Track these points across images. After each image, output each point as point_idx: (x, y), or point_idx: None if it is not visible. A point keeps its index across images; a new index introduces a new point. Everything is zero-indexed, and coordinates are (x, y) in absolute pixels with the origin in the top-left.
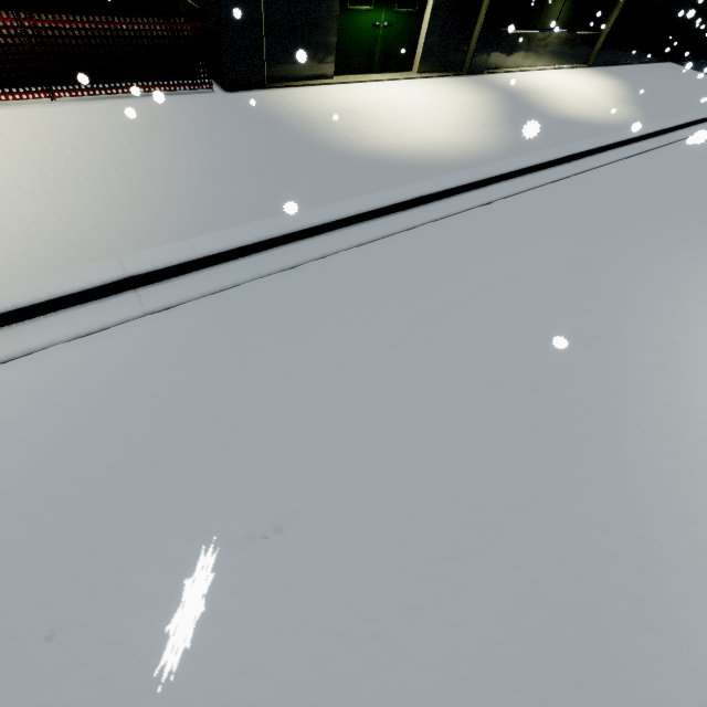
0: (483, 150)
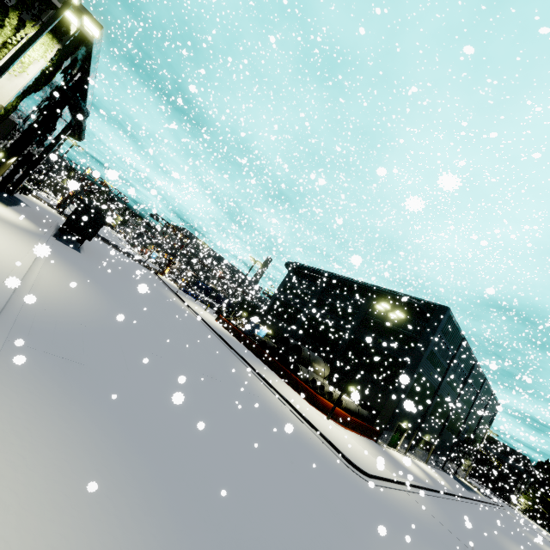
0: (430, 483)
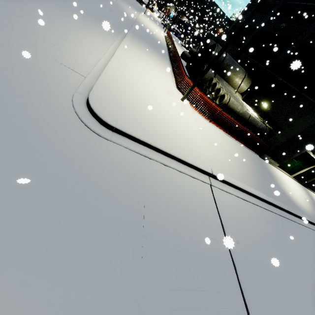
0: (309, 212)
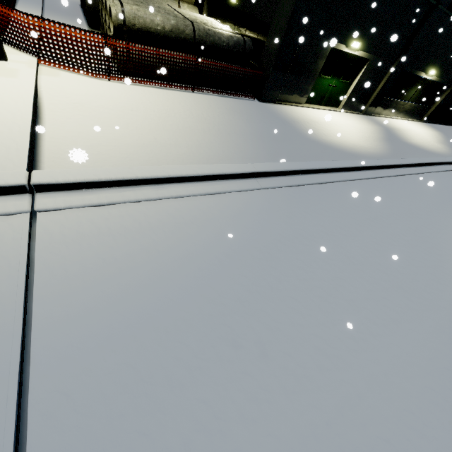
0: (376, 152)
